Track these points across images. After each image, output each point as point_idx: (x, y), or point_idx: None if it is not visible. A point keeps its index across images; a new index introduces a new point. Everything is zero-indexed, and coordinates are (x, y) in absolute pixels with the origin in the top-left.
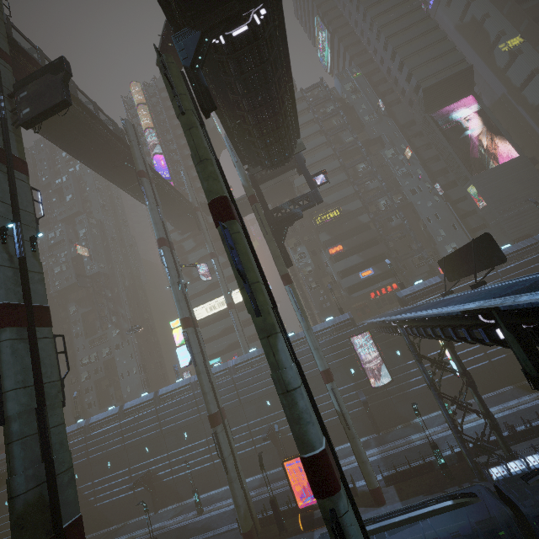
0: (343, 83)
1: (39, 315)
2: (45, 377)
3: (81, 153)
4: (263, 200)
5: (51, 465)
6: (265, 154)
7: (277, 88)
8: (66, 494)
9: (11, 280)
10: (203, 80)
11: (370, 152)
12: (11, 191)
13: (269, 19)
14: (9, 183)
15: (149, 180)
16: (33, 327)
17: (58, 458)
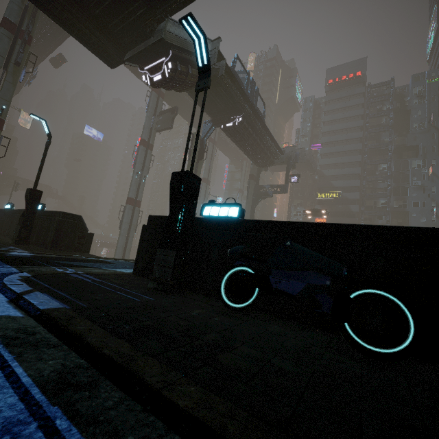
0: (413, 85)
1: (138, 203)
2: (133, 222)
3: (189, 120)
4: (258, 178)
5: (126, 245)
6: (253, 161)
7: (252, 141)
8: (127, 255)
9: (134, 190)
10: (204, 145)
11: (401, 155)
12: (144, 158)
13: (244, 120)
14: (145, 155)
15: (213, 143)
16: (135, 206)
17: (128, 245)
